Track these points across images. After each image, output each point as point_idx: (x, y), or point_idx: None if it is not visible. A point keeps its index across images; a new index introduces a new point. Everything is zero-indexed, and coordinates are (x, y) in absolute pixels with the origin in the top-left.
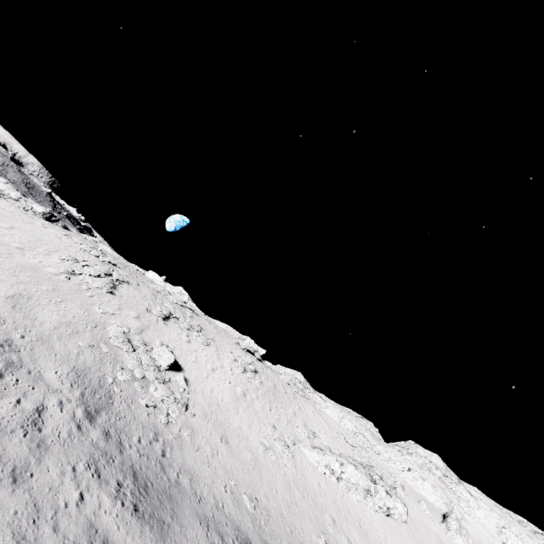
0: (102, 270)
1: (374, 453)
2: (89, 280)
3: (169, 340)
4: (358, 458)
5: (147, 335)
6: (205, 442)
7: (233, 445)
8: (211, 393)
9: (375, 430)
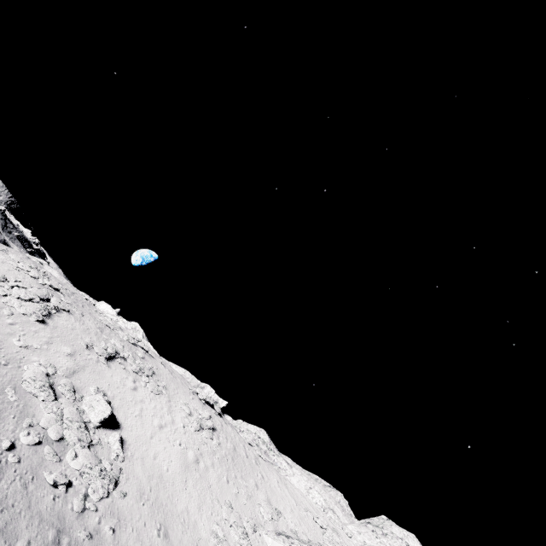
0: (37, 294)
1: (346, 536)
2: (15, 304)
3: (109, 386)
4: (329, 545)
5: (80, 378)
6: (134, 538)
7: (174, 540)
8: (153, 460)
9: (345, 503)
